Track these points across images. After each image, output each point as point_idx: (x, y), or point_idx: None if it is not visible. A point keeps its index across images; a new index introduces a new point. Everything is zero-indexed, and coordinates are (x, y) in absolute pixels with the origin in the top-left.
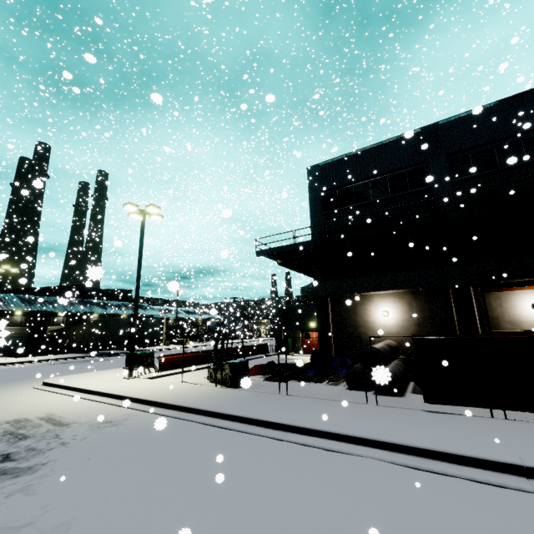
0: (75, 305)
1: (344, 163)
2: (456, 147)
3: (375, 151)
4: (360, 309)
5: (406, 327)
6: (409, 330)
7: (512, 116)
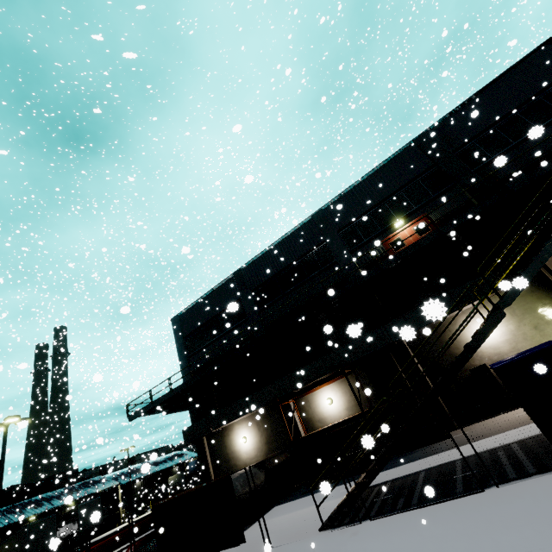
0: (0, 518)
1: (194, 309)
2: (256, 283)
3: (211, 296)
4: (227, 441)
5: (260, 448)
6: (262, 451)
7: (279, 255)
